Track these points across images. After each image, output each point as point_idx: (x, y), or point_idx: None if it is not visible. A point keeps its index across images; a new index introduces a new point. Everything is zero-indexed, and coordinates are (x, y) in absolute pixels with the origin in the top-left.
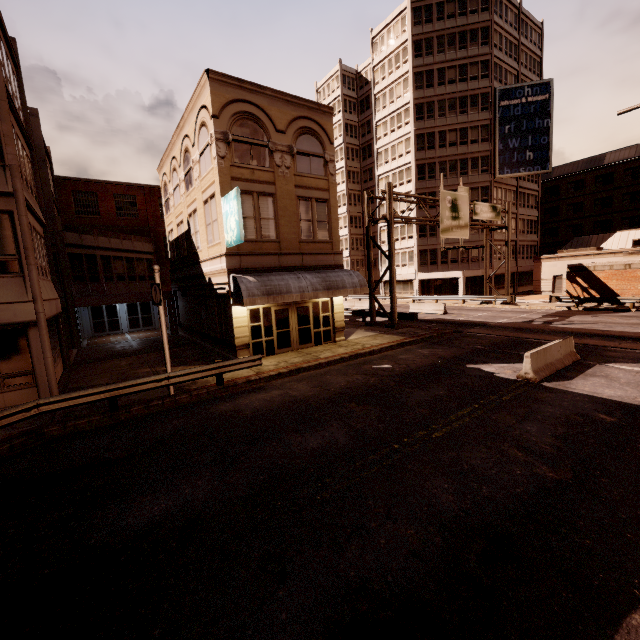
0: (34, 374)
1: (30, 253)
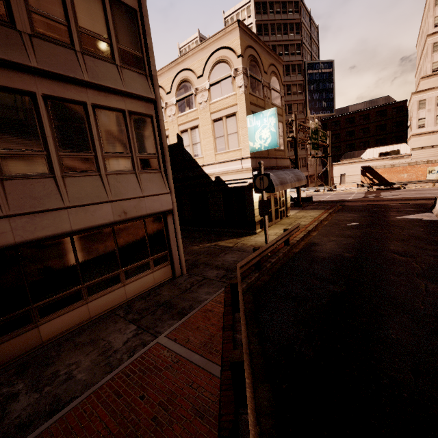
0: (171, 254)
1: (166, 152)
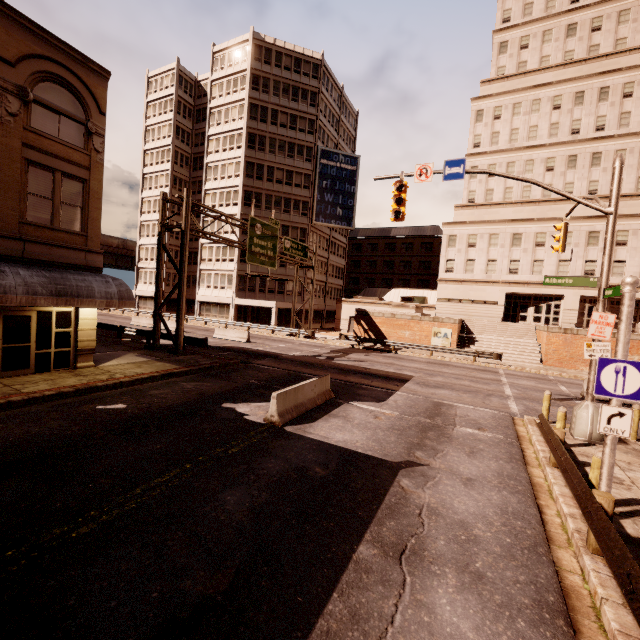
0: None
1: None
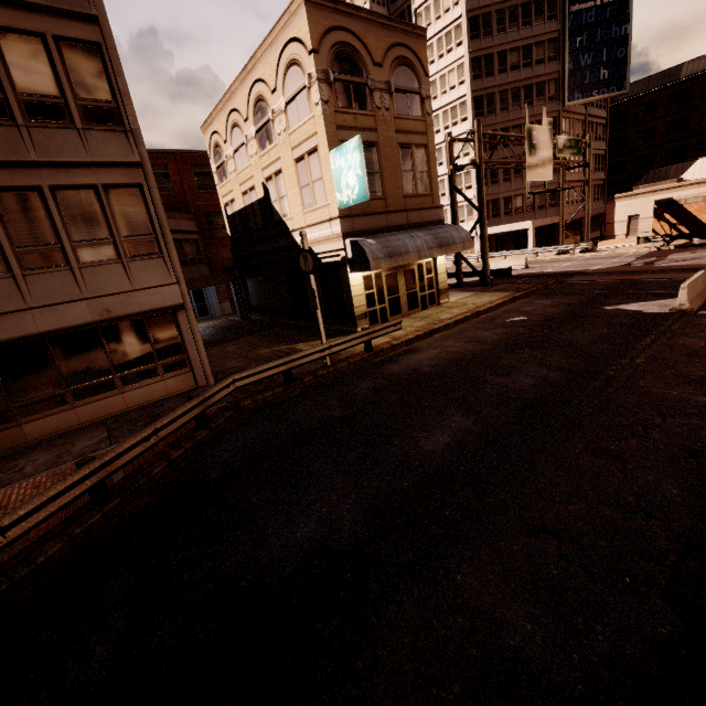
0: (189, 359)
1: (167, 230)
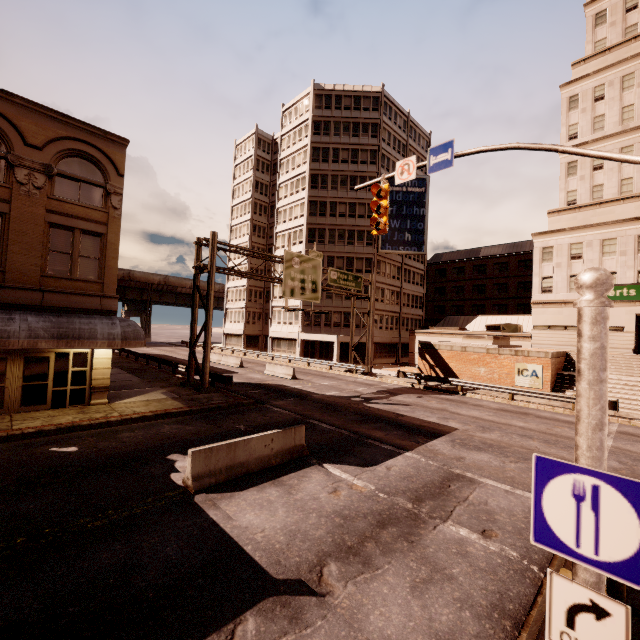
0: None
1: None
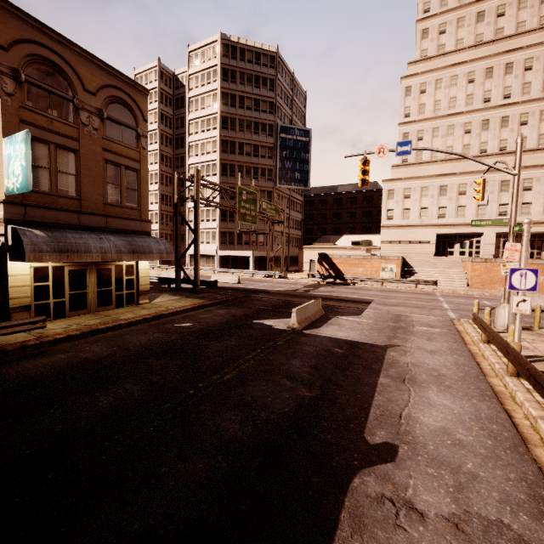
0: None
1: None
